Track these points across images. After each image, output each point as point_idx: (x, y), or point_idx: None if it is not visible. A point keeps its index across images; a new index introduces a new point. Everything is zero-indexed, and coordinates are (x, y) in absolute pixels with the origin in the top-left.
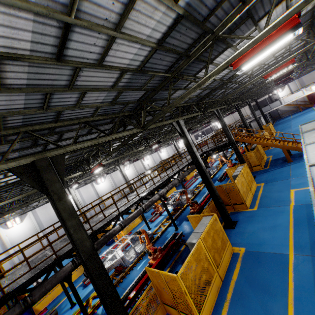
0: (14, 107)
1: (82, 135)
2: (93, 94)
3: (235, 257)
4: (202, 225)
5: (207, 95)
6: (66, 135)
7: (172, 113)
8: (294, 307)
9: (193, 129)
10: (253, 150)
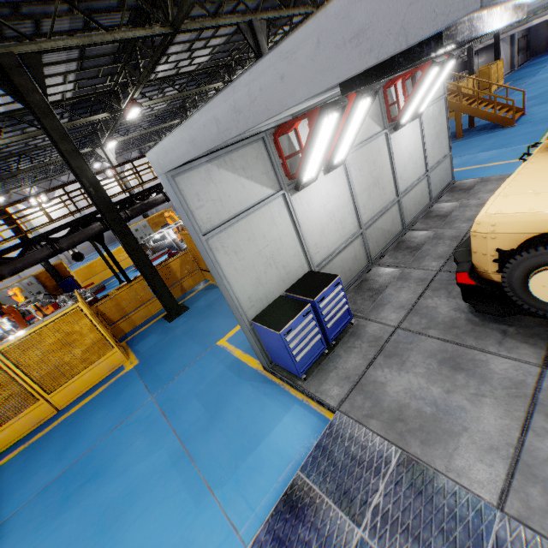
0: None
1: (78, 31)
2: None
3: None
4: None
5: None
6: (48, 26)
7: (242, 4)
8: None
9: None
10: None
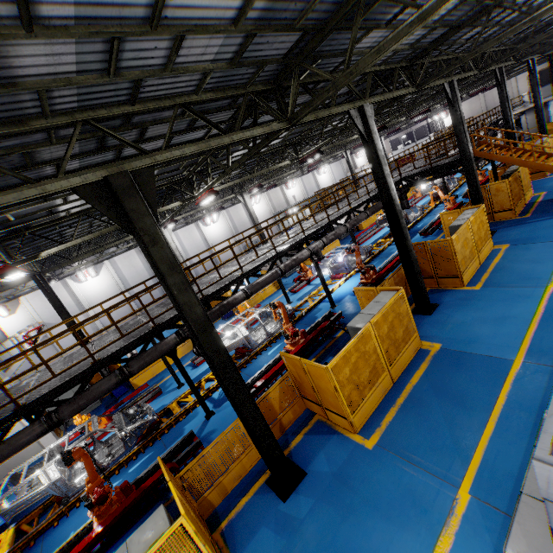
0: (59, 70)
1: (179, 132)
2: (198, 42)
3: (421, 355)
4: (377, 304)
5: (437, 44)
6: (152, 131)
7: (351, 89)
8: (495, 426)
9: (390, 126)
10: (506, 179)
